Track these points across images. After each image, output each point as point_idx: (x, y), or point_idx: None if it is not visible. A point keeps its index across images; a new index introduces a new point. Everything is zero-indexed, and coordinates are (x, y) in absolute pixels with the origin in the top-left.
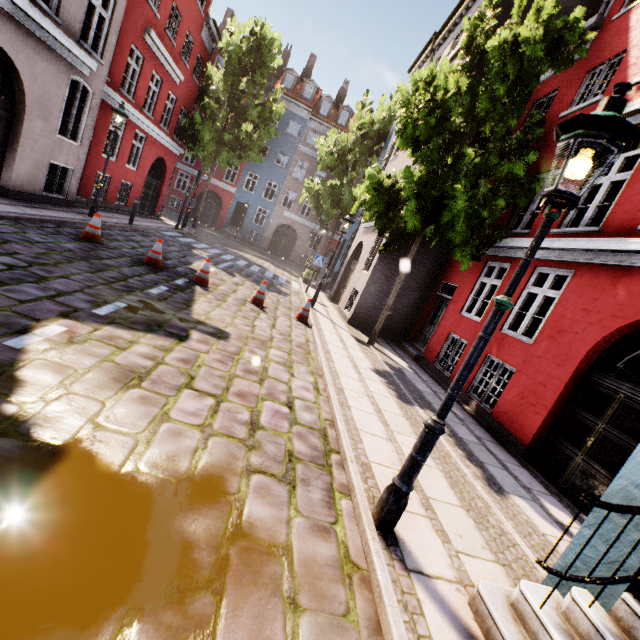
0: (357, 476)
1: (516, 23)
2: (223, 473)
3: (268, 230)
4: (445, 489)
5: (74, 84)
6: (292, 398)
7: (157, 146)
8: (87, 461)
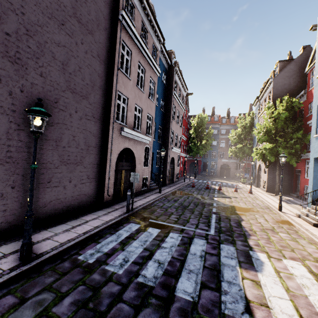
0: (274, 208)
1: (278, 105)
2: (252, 208)
3: (217, 168)
4: (296, 211)
5: None
6: (257, 203)
7: (184, 158)
8: (237, 206)
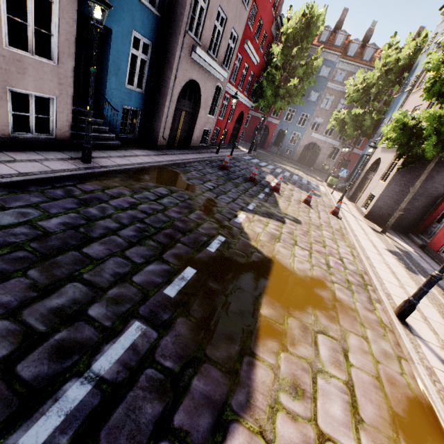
0: (384, 296)
1: None
2: (323, 280)
3: (299, 147)
4: (438, 317)
5: None
6: (341, 257)
7: (241, 105)
8: (280, 265)
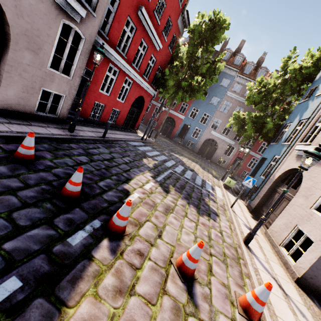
0: None
1: None
2: None
3: (199, 141)
4: None
5: (78, 37)
6: None
7: (139, 89)
8: None
